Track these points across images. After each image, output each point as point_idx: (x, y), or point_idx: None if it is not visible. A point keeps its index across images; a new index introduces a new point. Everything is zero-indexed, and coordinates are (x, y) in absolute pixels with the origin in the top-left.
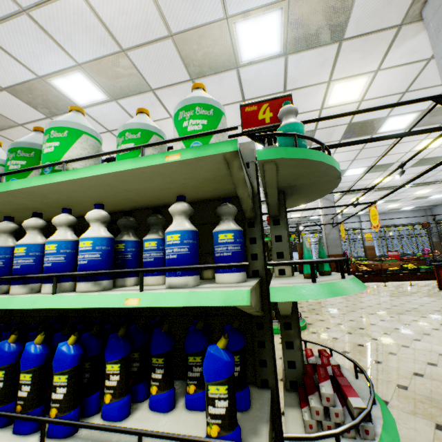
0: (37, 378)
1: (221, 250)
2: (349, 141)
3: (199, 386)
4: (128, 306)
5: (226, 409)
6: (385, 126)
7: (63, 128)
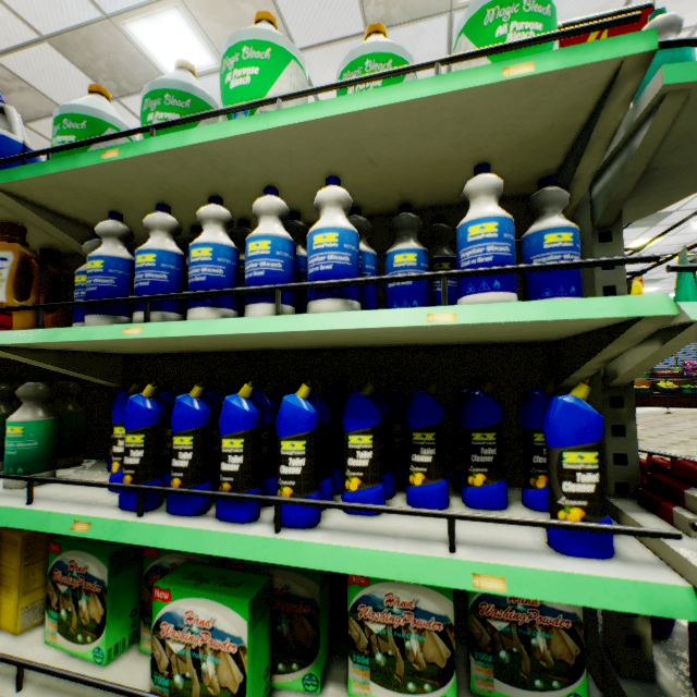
0: (250, 446)
1: (549, 260)
2: None
3: (492, 476)
4: (437, 324)
5: (596, 486)
6: None
7: (263, 44)
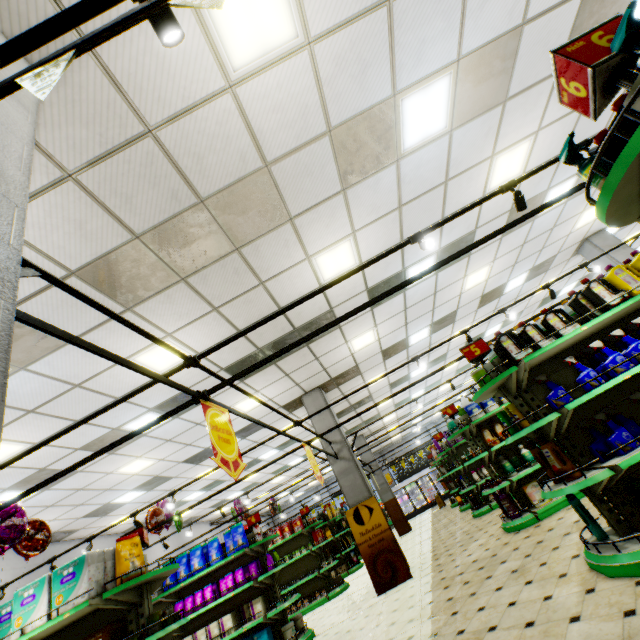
0: None
1: None
2: (540, 308)
3: None
4: None
5: None
6: (561, 292)
7: None
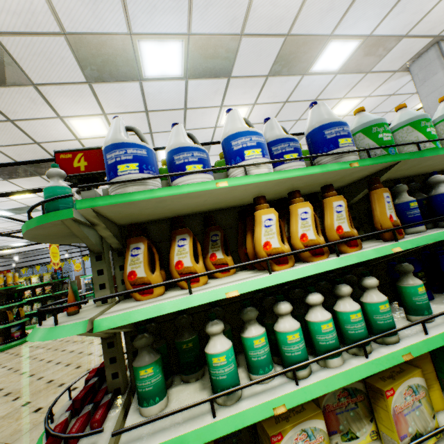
0: None
1: None
2: None
3: None
4: None
5: None
6: None
7: None
